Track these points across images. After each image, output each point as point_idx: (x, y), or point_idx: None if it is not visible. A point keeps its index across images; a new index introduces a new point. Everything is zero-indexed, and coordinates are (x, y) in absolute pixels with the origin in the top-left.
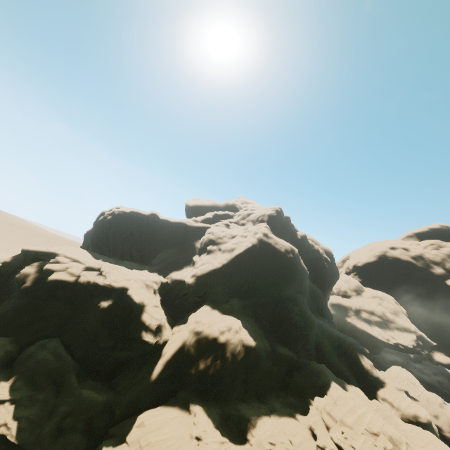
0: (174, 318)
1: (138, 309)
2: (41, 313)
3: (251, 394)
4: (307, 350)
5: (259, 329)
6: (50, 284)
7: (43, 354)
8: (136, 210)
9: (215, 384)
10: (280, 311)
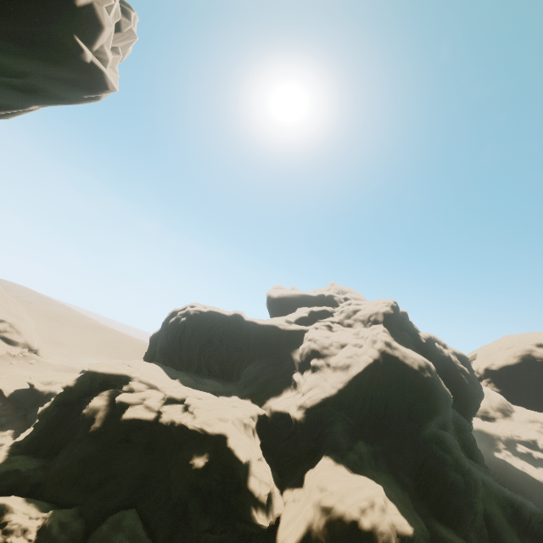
0: (279, 471)
1: (243, 470)
2: (113, 468)
3: None
4: (476, 529)
5: (403, 495)
6: (125, 424)
7: (119, 541)
8: (215, 309)
9: None
10: (424, 461)
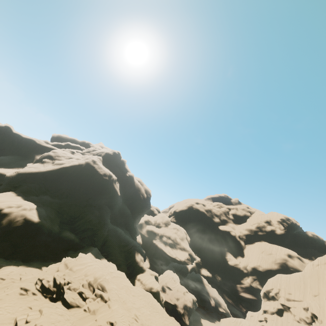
0: None
1: None
2: None
3: (18, 256)
4: (93, 241)
5: (55, 218)
6: None
7: None
8: None
9: None
10: (83, 212)
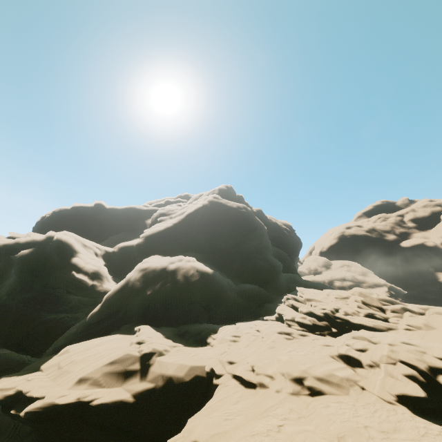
0: None
1: (66, 250)
2: None
3: (215, 321)
4: (277, 290)
5: (220, 272)
6: None
7: None
8: (78, 205)
9: (167, 309)
10: (242, 260)
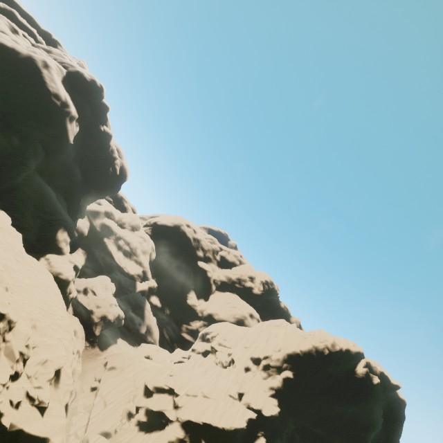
0: None
1: None
2: None
3: None
4: None
5: None
6: None
7: None
8: None
9: None
10: None
